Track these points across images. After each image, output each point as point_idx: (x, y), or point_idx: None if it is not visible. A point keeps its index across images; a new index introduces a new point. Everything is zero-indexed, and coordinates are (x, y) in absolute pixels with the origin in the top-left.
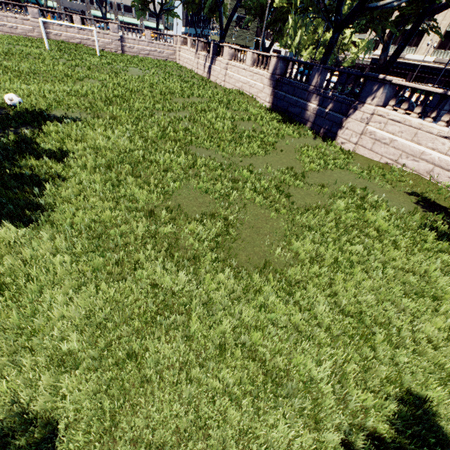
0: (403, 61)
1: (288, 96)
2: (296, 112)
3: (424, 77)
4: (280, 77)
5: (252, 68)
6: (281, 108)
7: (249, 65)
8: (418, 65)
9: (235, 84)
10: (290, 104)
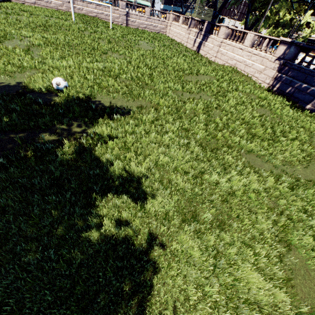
0: None
1: (297, 82)
2: (305, 98)
3: None
4: (288, 62)
5: (250, 49)
6: (284, 92)
7: (247, 46)
8: None
9: (228, 61)
10: (297, 90)
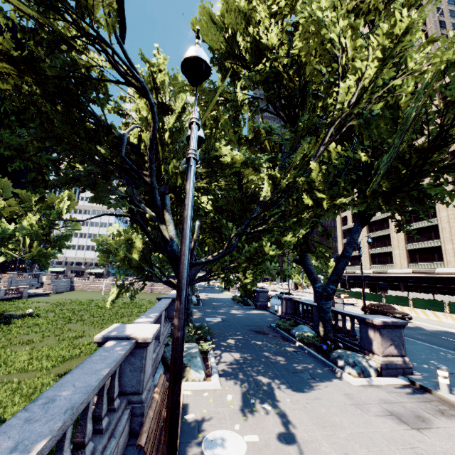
0: (356, 275)
1: None
2: None
3: (375, 283)
4: None
5: None
6: None
7: None
8: (366, 276)
9: None
10: None
